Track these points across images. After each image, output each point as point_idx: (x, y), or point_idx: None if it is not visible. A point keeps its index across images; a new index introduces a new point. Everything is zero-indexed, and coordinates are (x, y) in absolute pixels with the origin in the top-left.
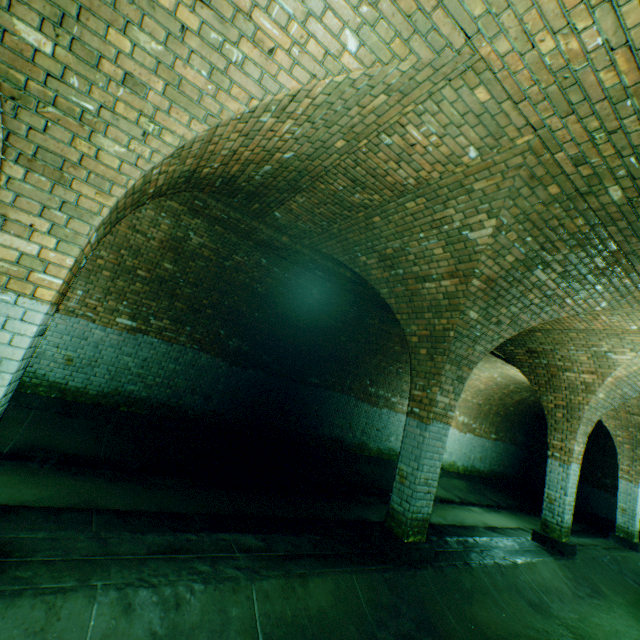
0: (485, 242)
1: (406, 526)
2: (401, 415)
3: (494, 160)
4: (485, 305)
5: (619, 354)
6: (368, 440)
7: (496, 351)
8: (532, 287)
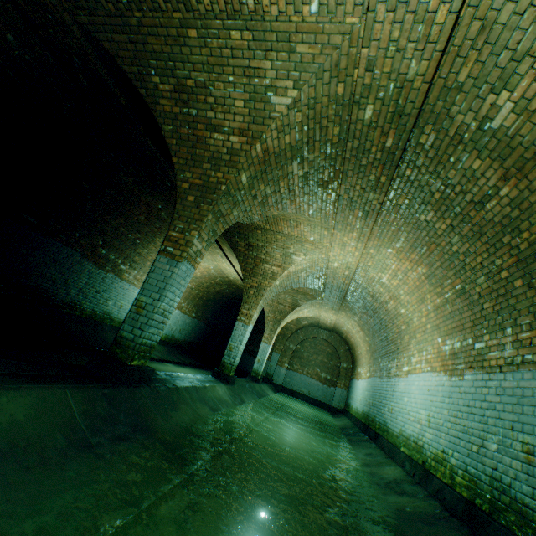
0: (282, 111)
1: (134, 351)
2: (126, 283)
3: (324, 28)
4: (255, 175)
5: (297, 256)
6: (84, 300)
7: (226, 240)
8: (286, 176)
